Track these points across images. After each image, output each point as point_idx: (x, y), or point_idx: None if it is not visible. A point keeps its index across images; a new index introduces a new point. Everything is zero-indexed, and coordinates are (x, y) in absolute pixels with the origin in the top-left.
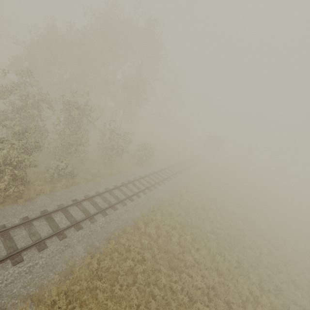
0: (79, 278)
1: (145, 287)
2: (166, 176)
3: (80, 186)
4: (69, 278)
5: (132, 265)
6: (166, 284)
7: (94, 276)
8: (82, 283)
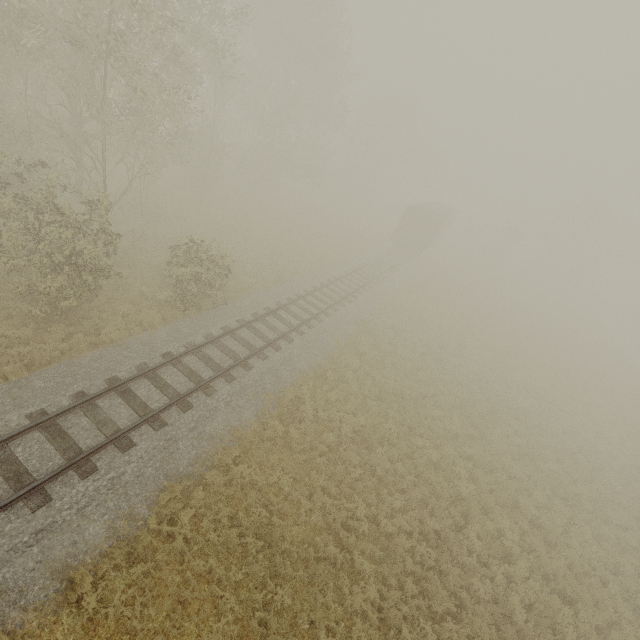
0: None
1: None
2: (264, 341)
3: None
4: None
5: None
6: None
7: None
8: None
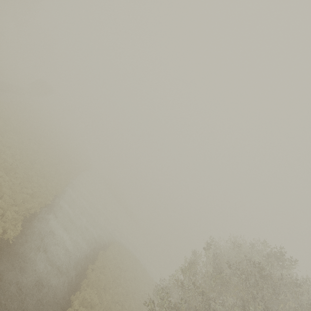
0: None
1: None
2: None
3: None
4: None
5: None
6: None
7: None
8: None
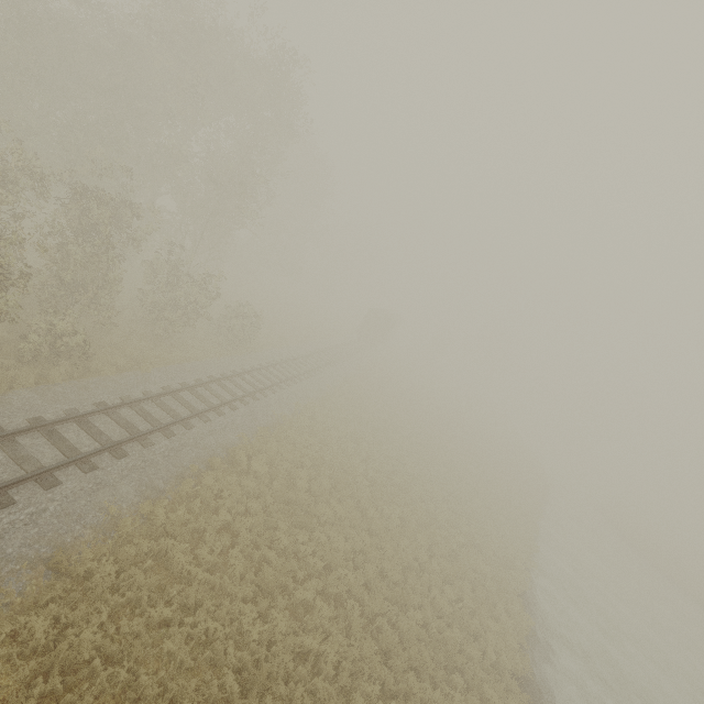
0: (130, 539)
1: (252, 553)
2: (286, 377)
3: (105, 378)
4: (112, 537)
5: (230, 519)
6: (289, 547)
7: (158, 536)
8: (139, 543)
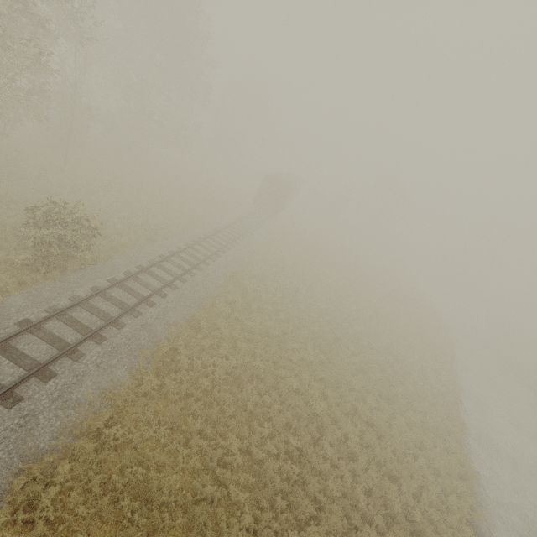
0: None
1: None
2: (137, 298)
3: None
4: None
5: None
6: None
7: None
8: None
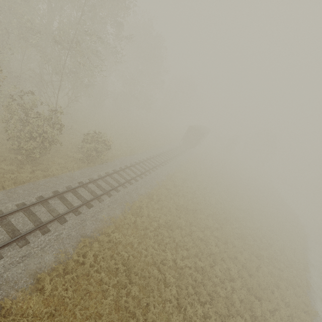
0: None
1: None
2: (125, 180)
3: None
4: None
5: None
6: None
7: None
8: None
